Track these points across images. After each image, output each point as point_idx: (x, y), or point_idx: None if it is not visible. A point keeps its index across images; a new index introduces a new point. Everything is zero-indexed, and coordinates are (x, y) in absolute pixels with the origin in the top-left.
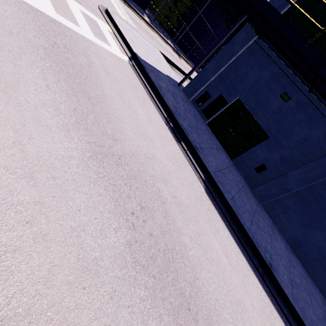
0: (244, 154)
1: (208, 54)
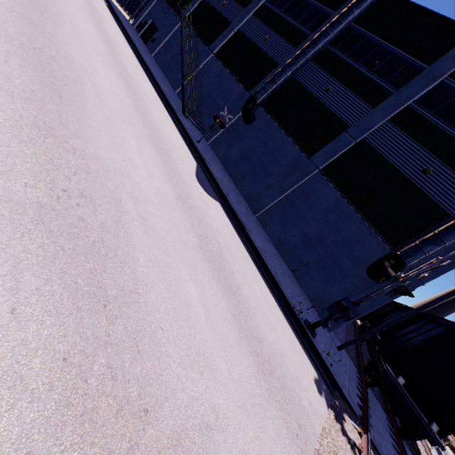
0: (150, 40)
1: (141, 4)
